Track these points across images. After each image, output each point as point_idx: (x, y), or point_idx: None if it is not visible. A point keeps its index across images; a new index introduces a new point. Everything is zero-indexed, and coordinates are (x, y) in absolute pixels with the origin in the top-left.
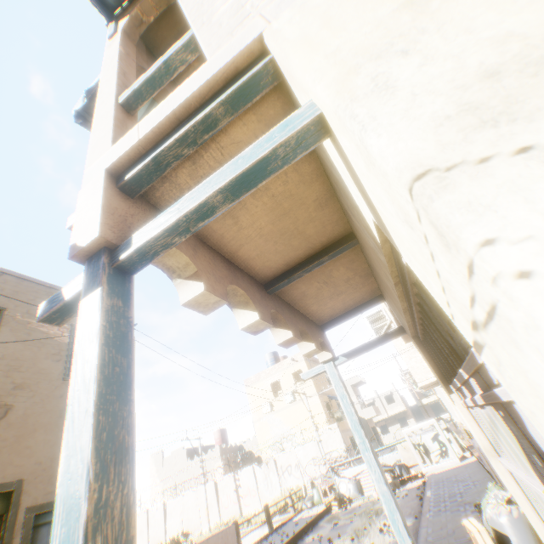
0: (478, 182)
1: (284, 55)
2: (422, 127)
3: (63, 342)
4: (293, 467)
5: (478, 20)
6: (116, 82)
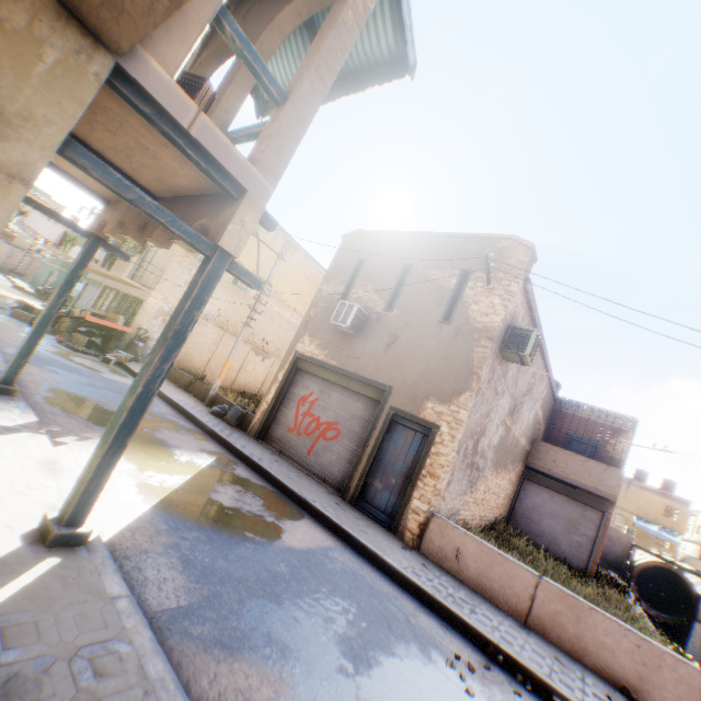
0: None
1: None
2: None
3: (448, 288)
4: None
5: None
6: None
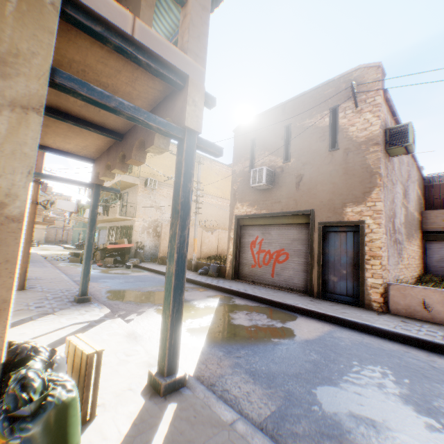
0: None
1: None
2: None
3: (324, 127)
4: None
5: None
6: None
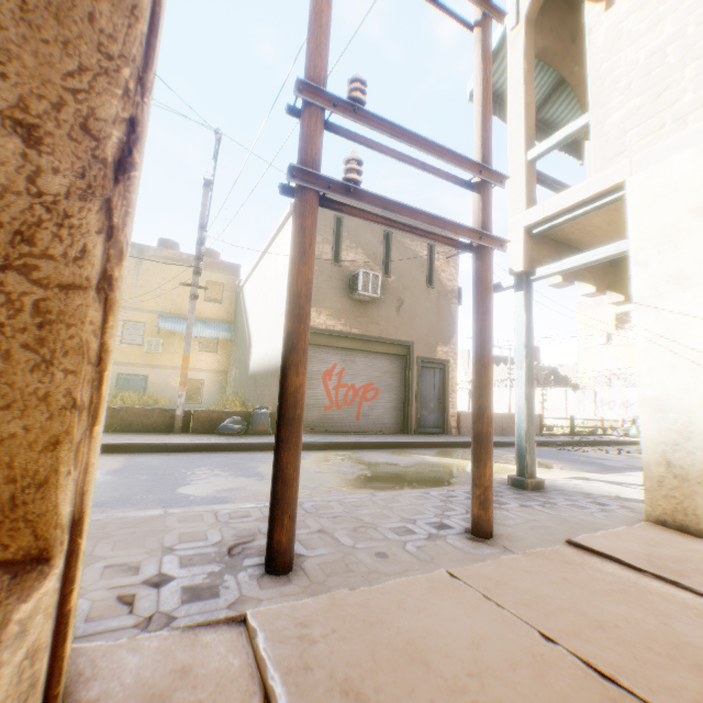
0: (641, 311)
1: (626, 211)
2: (642, 288)
3: (423, 259)
4: (616, 404)
5: (681, 255)
6: (524, 132)
